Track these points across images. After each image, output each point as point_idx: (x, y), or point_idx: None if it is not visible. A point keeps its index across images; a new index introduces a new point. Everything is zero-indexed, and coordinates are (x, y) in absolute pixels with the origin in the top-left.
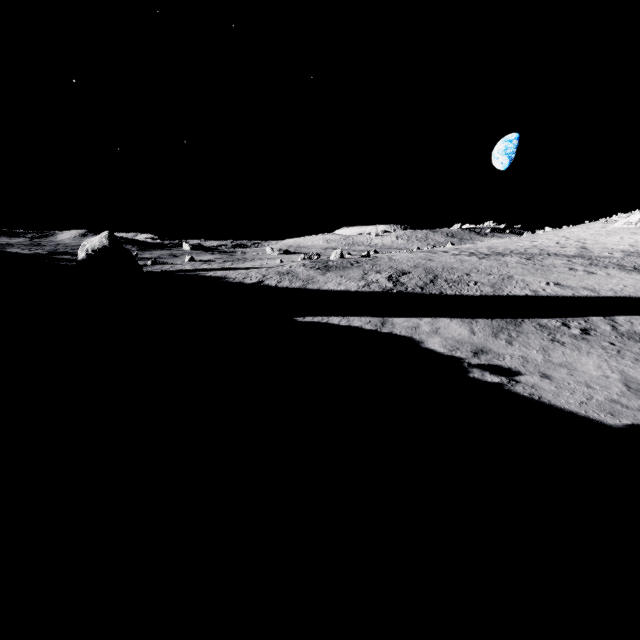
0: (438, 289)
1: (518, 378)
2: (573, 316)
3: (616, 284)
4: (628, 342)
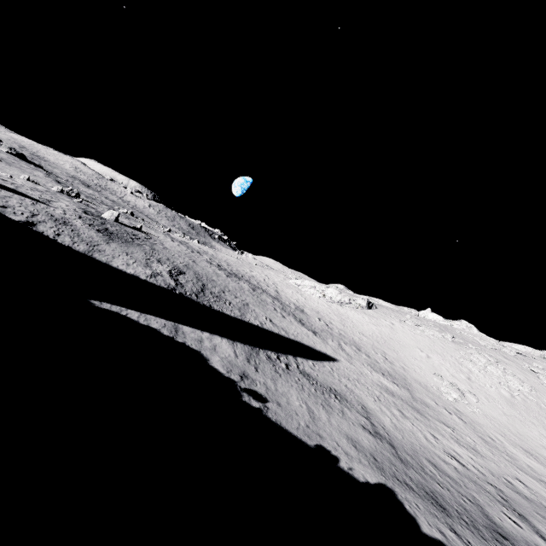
0: (208, 301)
1: (268, 404)
2: (281, 352)
3: (295, 330)
4: (304, 379)
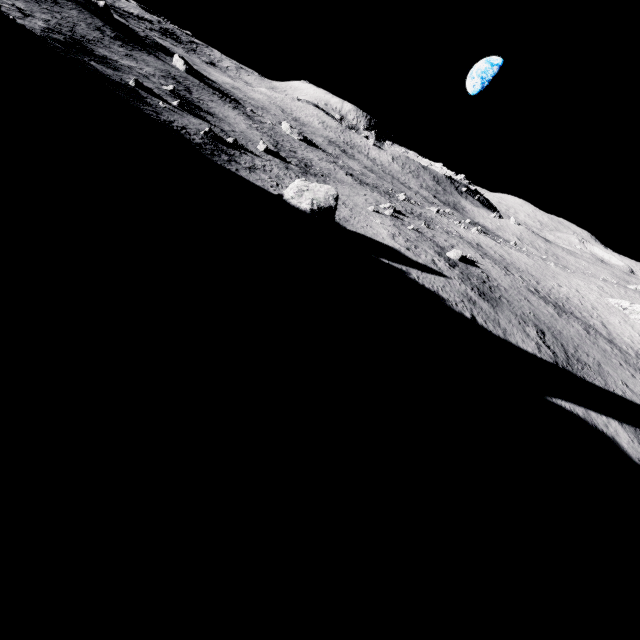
0: (579, 371)
1: None
2: None
3: None
4: None
